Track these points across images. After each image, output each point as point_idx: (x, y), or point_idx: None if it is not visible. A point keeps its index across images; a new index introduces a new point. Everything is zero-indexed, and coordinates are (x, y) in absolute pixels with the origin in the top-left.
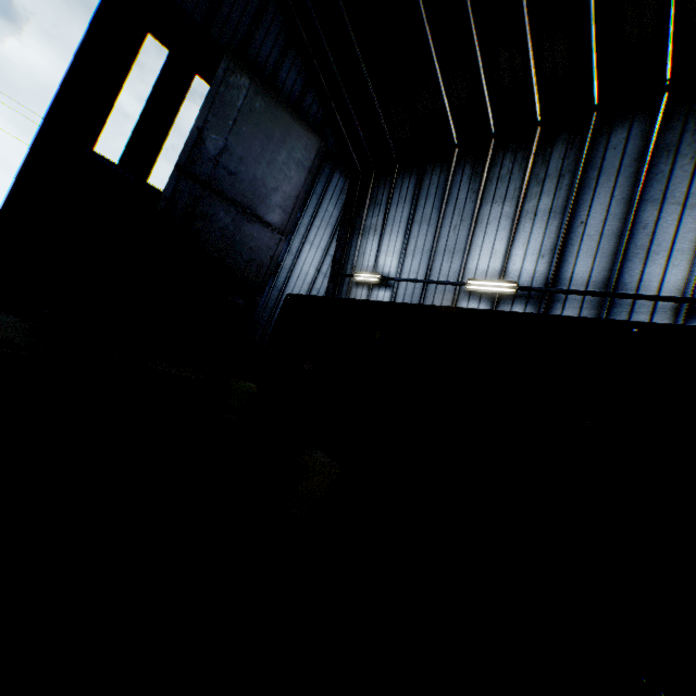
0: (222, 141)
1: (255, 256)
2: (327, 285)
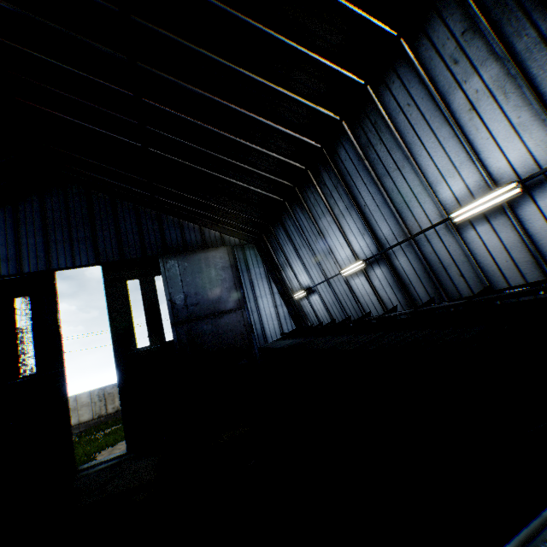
0: (182, 295)
1: (235, 332)
2: (287, 309)
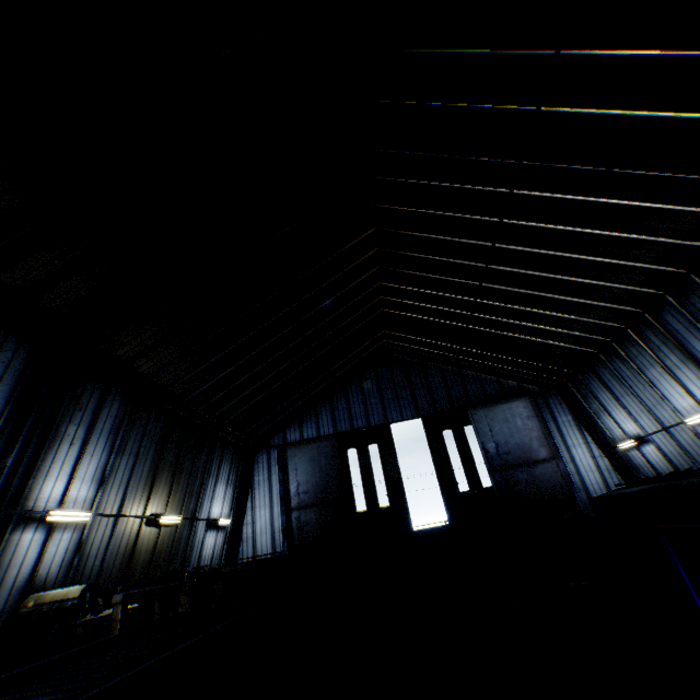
0: (493, 444)
1: (552, 482)
2: (608, 461)
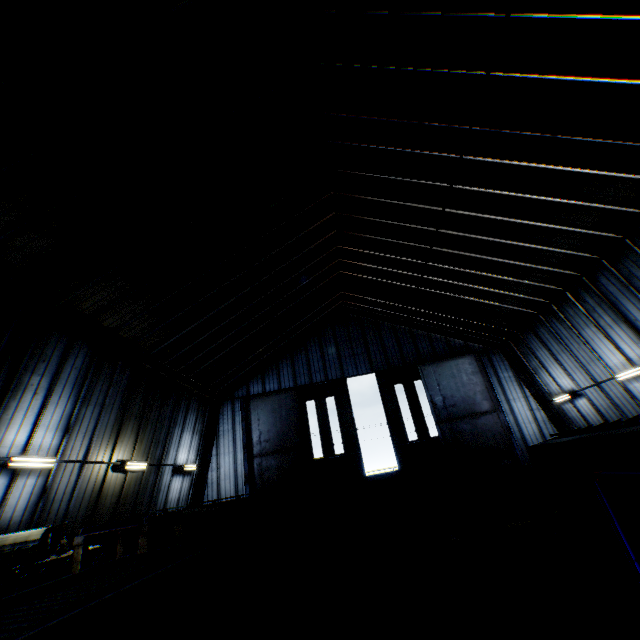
0: (440, 397)
1: (493, 432)
2: (544, 414)
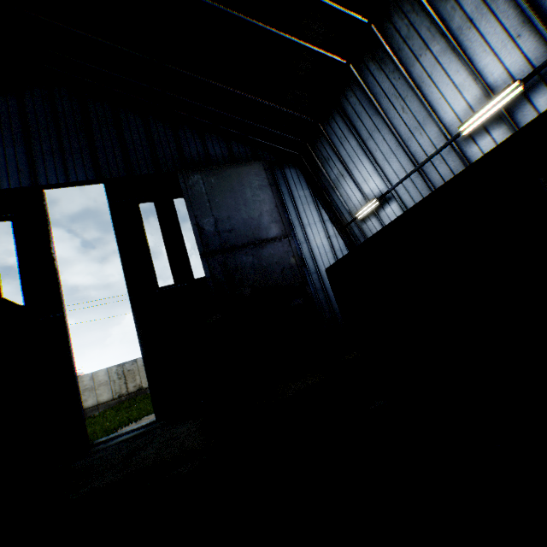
0: (211, 219)
1: (282, 265)
2: (343, 241)
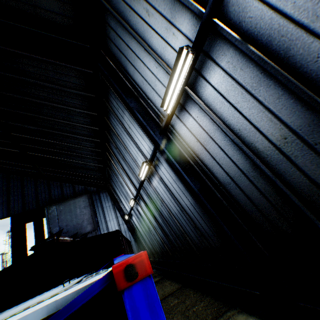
0: (58, 227)
1: None
2: (126, 226)
